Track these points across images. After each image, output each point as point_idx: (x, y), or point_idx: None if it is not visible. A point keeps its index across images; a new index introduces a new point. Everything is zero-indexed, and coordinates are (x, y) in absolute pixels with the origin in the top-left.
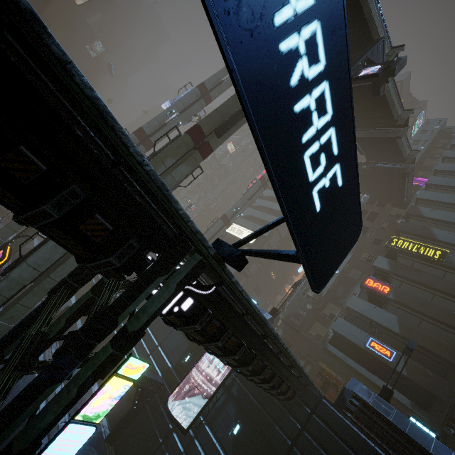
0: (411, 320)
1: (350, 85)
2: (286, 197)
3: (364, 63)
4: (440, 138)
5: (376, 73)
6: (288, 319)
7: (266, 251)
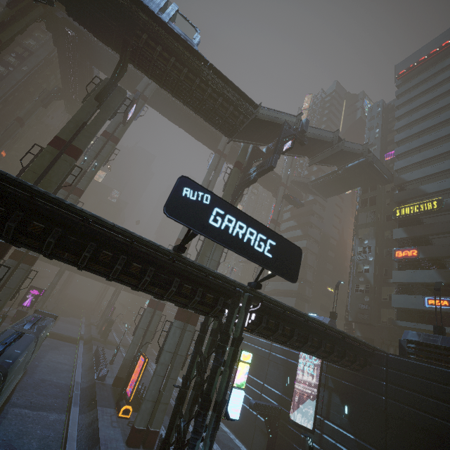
0: (449, 266)
1: (257, 221)
2: (256, 261)
3: (283, 140)
4: (387, 114)
5: (290, 147)
6: (357, 318)
7: (264, 277)
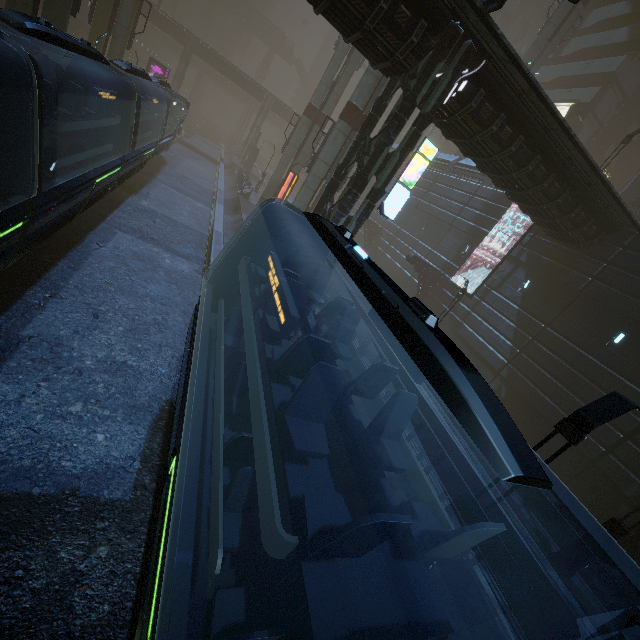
0: None
1: None
2: None
3: None
4: None
5: None
6: None
7: None
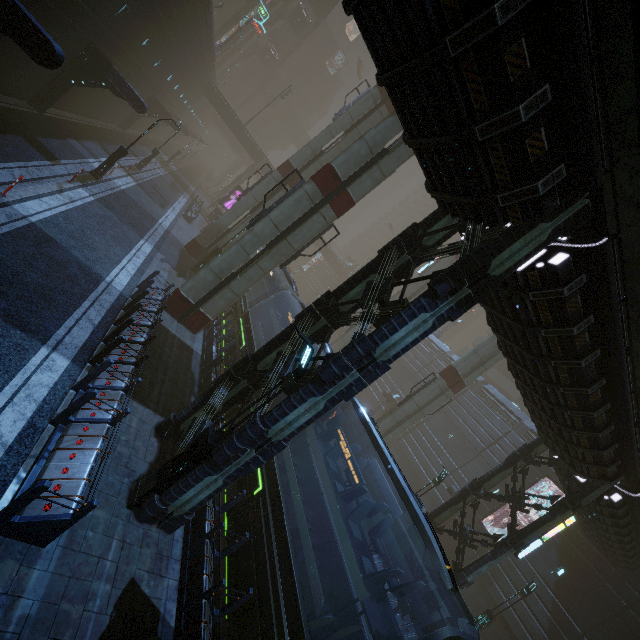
0: None
1: None
2: None
3: None
4: None
5: None
6: None
7: None
